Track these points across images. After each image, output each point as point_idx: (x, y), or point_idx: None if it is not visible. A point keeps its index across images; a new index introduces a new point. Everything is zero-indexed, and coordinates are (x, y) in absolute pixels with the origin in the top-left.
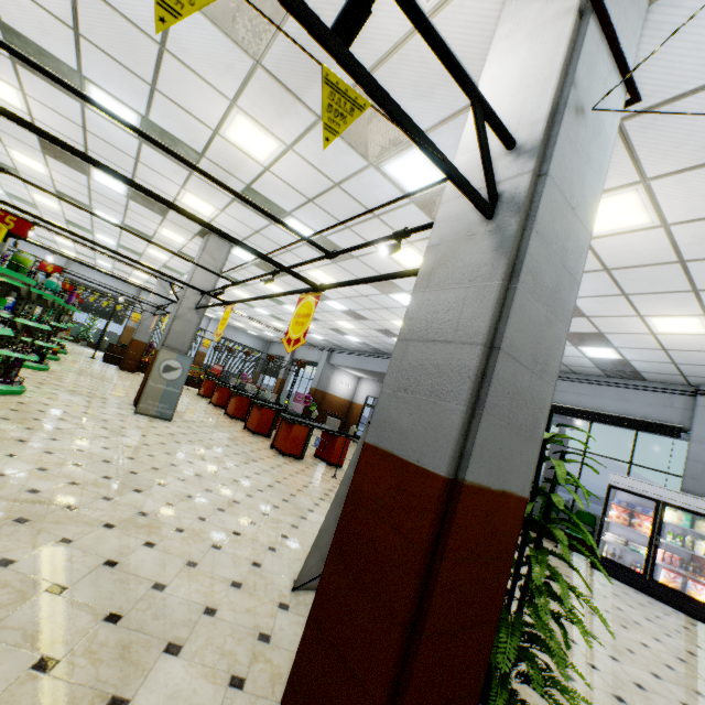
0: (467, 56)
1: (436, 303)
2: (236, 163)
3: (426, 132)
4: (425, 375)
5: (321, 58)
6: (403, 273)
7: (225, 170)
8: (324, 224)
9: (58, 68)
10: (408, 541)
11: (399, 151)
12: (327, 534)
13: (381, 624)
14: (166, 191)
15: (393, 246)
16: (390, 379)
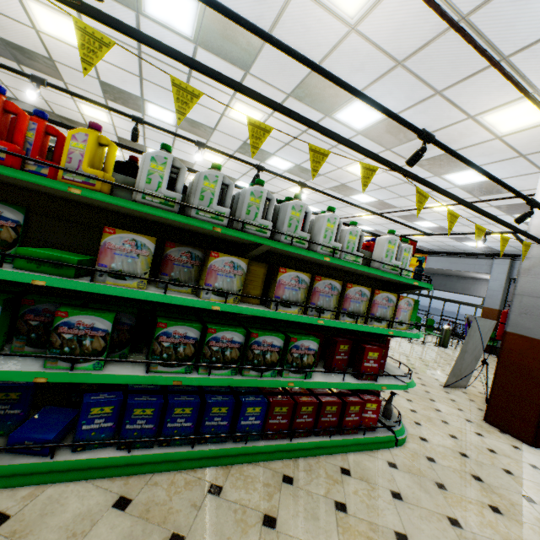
0: (518, 145)
1: (535, 282)
2: (342, 177)
3: (480, 165)
4: (535, 309)
5: (428, 148)
6: (493, 255)
7: (332, 179)
8: (385, 196)
9: (261, 153)
10: (539, 362)
11: (458, 171)
12: (456, 365)
13: (533, 385)
14: (281, 187)
15: (484, 241)
16: (514, 309)
